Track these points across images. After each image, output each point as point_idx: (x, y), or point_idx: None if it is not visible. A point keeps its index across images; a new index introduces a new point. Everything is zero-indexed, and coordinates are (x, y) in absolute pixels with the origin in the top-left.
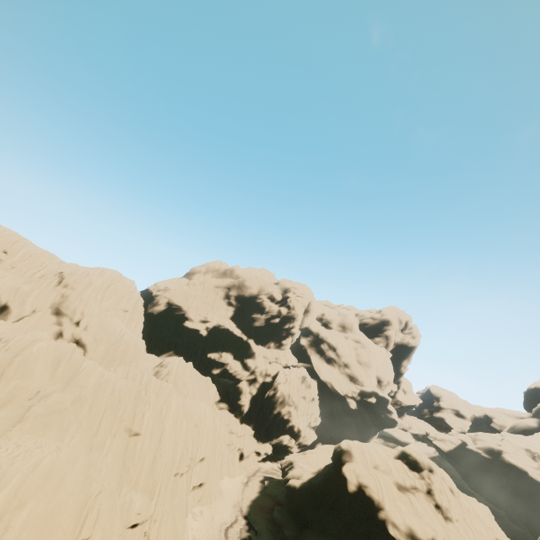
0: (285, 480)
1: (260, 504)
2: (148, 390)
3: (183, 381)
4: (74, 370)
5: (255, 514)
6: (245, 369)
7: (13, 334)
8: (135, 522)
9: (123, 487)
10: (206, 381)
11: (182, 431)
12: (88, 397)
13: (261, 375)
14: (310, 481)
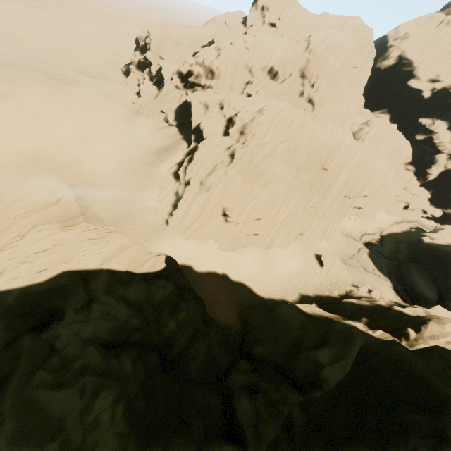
0: (422, 235)
1: (396, 237)
2: (341, 145)
3: (379, 141)
4: (300, 127)
5: (389, 238)
6: None
7: (274, 104)
8: (311, 206)
9: (311, 190)
10: (402, 144)
11: (355, 176)
12: (303, 144)
13: None
14: (439, 245)
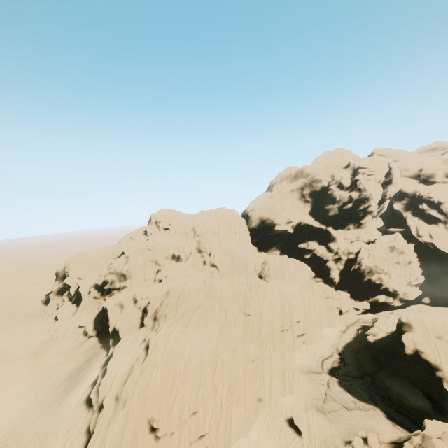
0: (365, 335)
1: (352, 347)
2: (251, 288)
3: (281, 271)
4: (208, 290)
5: (347, 352)
6: (329, 251)
7: (178, 283)
8: (252, 359)
9: (245, 342)
10: (299, 266)
11: (277, 309)
12: (216, 304)
13: (344, 254)
14: (382, 339)
